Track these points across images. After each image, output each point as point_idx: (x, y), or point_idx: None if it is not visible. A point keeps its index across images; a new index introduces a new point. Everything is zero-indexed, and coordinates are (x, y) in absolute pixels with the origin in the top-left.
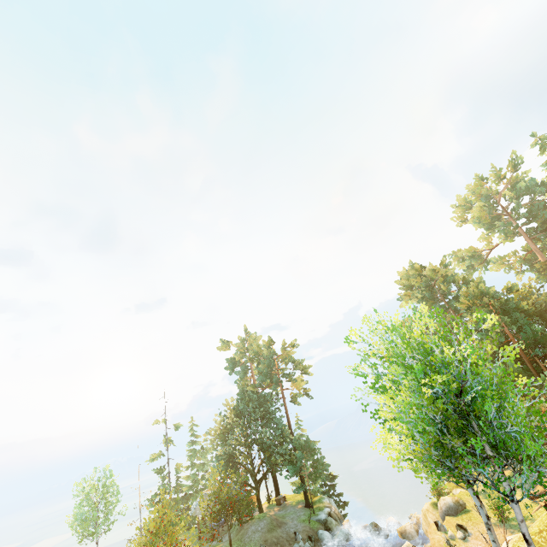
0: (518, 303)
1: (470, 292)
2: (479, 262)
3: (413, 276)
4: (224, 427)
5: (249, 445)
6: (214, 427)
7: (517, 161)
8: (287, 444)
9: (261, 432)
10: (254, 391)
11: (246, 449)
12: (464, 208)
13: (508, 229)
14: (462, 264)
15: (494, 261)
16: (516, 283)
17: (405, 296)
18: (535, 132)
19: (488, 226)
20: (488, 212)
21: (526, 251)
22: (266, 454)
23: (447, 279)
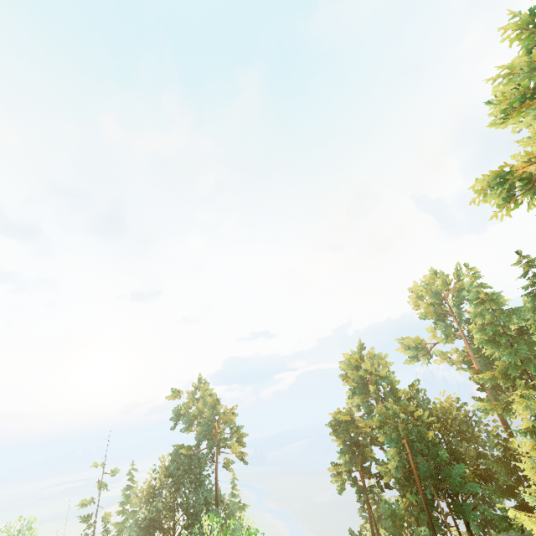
0: (423, 433)
1: (384, 412)
2: (423, 354)
3: (352, 365)
4: (153, 487)
5: (174, 508)
6: (140, 489)
7: (460, 273)
8: (212, 511)
9: (188, 496)
10: (188, 453)
11: (170, 512)
12: (418, 295)
13: (450, 331)
14: (409, 351)
15: (439, 352)
16: (439, 397)
17: (345, 380)
18: (467, 263)
19: (436, 320)
20: (433, 310)
21: (466, 353)
22: (185, 523)
23: (378, 380)
